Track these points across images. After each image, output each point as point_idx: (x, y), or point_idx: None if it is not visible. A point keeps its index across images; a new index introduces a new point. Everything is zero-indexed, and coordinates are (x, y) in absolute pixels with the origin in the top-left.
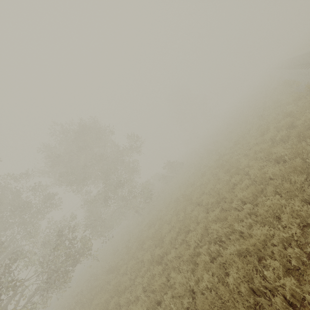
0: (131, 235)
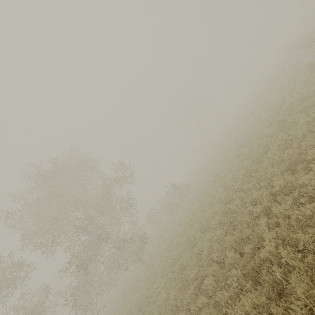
0: (123, 310)
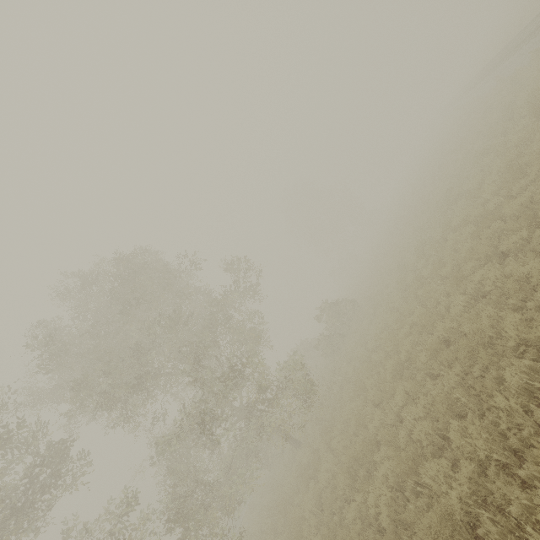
0: (299, 515)
